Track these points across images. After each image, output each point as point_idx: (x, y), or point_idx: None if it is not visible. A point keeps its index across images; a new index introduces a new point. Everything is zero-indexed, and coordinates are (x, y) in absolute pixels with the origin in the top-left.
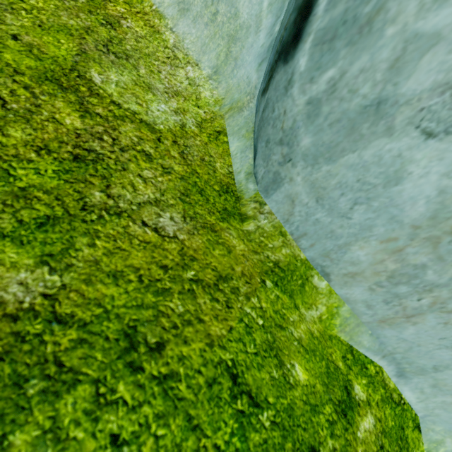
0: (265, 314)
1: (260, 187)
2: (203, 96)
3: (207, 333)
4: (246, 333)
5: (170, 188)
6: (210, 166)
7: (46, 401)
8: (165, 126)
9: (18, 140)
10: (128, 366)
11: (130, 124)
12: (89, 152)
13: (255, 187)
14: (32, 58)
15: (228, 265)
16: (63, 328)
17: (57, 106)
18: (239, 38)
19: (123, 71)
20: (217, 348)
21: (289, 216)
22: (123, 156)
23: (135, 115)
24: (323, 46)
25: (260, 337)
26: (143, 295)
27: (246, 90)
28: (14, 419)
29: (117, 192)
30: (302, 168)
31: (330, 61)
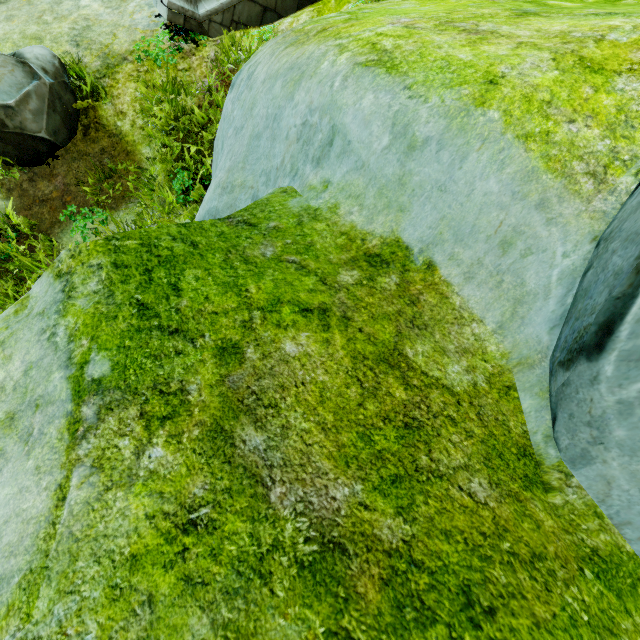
0: (588, 609)
1: (565, 457)
2: (489, 350)
3: (531, 612)
4: (570, 625)
5: (474, 452)
6: (504, 425)
7: (418, 628)
8: (461, 388)
9: (372, 412)
10: (469, 621)
11: (436, 390)
12: (413, 420)
13: (557, 454)
14: (371, 344)
15: (539, 542)
16: (418, 571)
17: (389, 382)
18: (525, 301)
19: (425, 341)
20: (544, 631)
21: (604, 496)
22: (436, 422)
23: (438, 381)
24: (629, 363)
25: (587, 635)
26: (470, 557)
27: (536, 347)
28: (402, 634)
29: (437, 456)
30: (617, 455)
31: (639, 376)
